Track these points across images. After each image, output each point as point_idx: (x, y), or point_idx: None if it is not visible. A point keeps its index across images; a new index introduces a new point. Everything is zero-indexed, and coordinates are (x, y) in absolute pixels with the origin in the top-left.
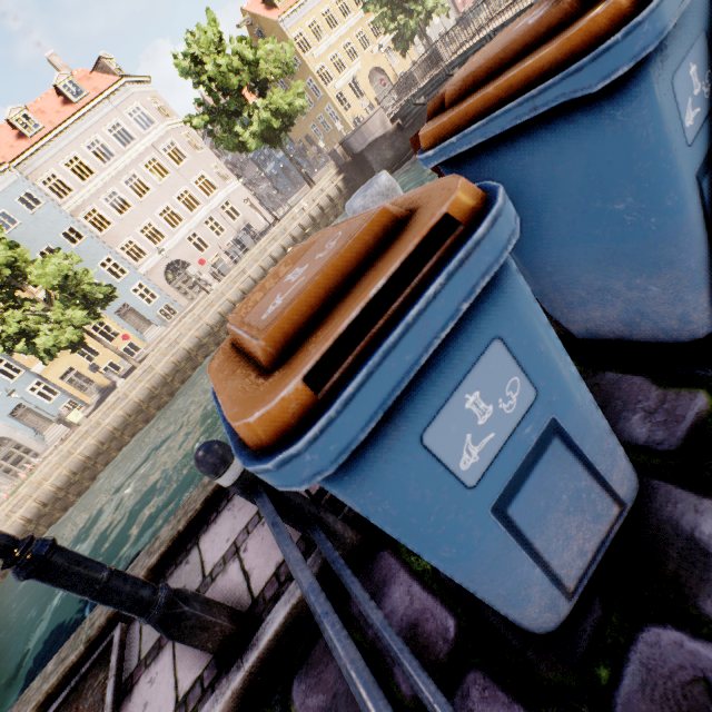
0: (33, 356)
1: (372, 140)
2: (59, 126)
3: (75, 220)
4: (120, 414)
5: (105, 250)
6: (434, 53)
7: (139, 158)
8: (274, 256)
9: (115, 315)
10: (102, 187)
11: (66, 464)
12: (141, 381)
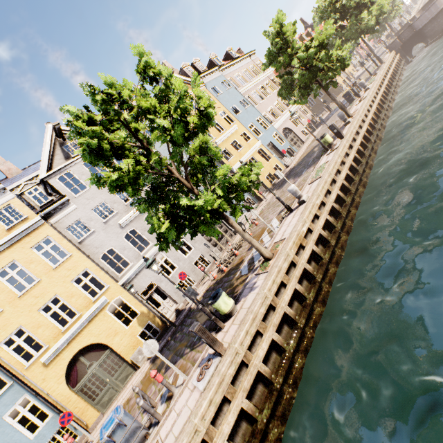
0: (231, 161)
1: (441, 8)
2: (234, 60)
3: (244, 97)
4: (368, 128)
5: (258, 113)
6: (427, 4)
7: (263, 81)
8: (392, 75)
9: (266, 147)
10: (250, 89)
11: (354, 149)
12: (367, 114)
